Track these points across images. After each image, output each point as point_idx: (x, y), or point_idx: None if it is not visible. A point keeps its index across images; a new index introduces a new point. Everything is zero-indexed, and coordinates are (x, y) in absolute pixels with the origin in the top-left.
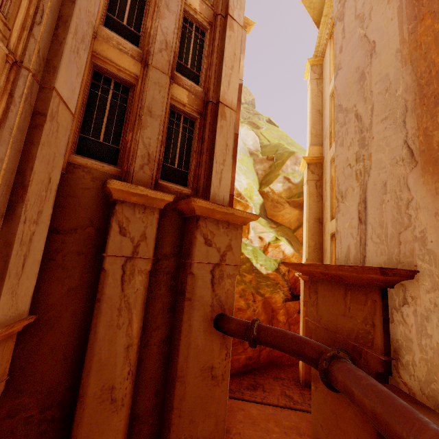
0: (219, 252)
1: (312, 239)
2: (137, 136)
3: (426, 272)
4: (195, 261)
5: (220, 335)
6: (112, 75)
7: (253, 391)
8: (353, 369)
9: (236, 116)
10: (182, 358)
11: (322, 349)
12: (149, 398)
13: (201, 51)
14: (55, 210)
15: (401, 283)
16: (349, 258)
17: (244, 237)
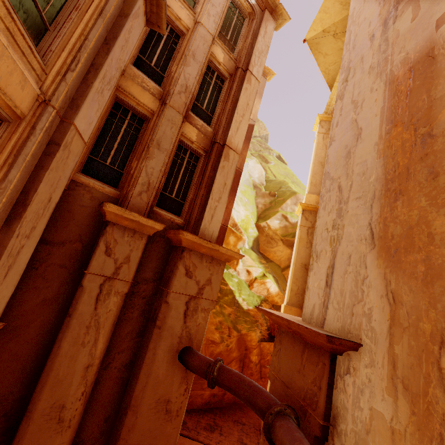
0: (198, 285)
1: (295, 284)
2: (142, 165)
3: (367, 347)
4: (173, 291)
5: (183, 368)
6: (131, 107)
7: (210, 432)
8: (293, 429)
9: (244, 153)
10: (140, 386)
11: (272, 402)
12: (98, 423)
13: (218, 96)
14: (49, 222)
15: (348, 352)
16: (313, 316)
17: (232, 268)
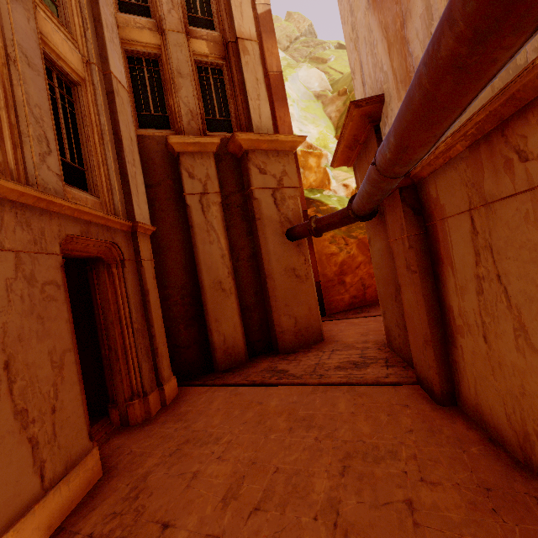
0: (276, 178)
1: None
2: (177, 99)
3: (387, 91)
4: (255, 188)
5: (295, 245)
6: (140, 54)
7: (358, 314)
8: None
9: (274, 51)
10: (266, 262)
11: None
12: (251, 296)
13: None
14: (142, 172)
15: (382, 113)
16: None
17: (326, 190)
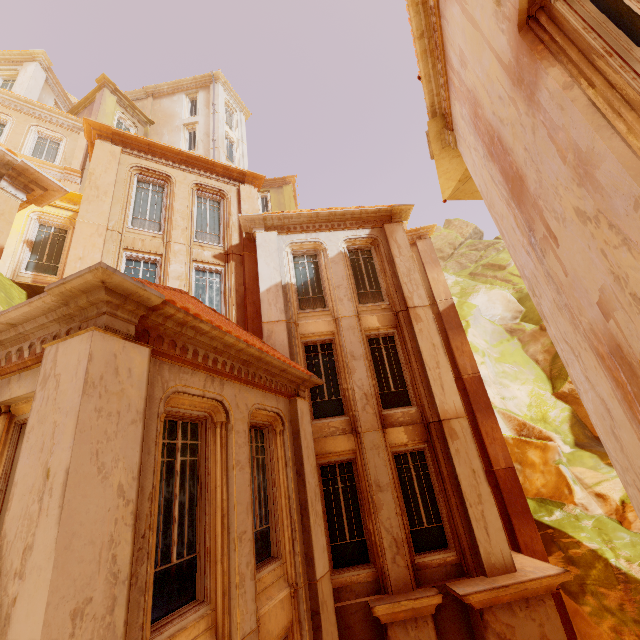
0: None
1: None
2: (377, 524)
3: None
4: None
5: None
6: (334, 462)
7: None
8: None
9: (465, 348)
10: None
11: None
12: None
13: (397, 360)
14: None
15: None
16: None
17: (567, 503)
